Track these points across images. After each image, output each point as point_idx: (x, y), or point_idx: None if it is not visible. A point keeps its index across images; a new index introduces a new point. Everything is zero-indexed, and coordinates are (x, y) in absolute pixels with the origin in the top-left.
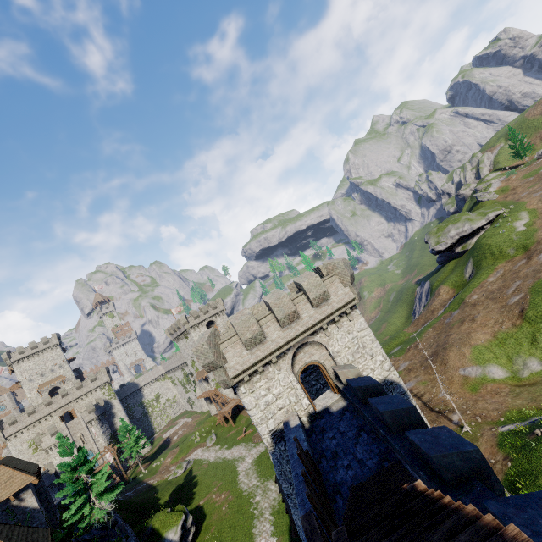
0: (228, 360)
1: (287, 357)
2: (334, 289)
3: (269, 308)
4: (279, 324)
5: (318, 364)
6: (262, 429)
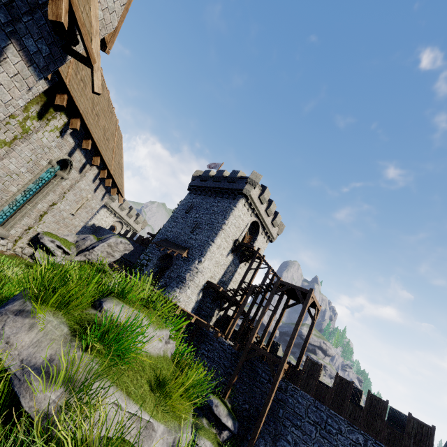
0: (114, 202)
1: (117, 219)
2: (140, 225)
3: (131, 209)
4: (128, 213)
5: (115, 229)
6: (94, 220)
